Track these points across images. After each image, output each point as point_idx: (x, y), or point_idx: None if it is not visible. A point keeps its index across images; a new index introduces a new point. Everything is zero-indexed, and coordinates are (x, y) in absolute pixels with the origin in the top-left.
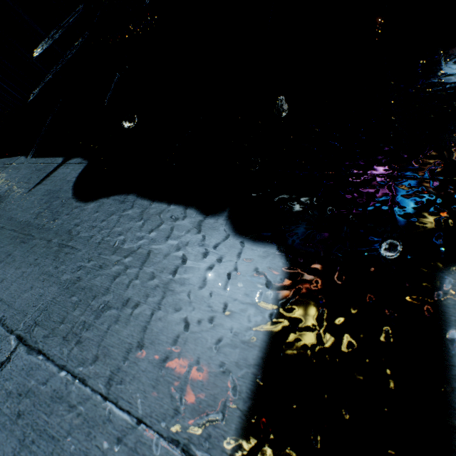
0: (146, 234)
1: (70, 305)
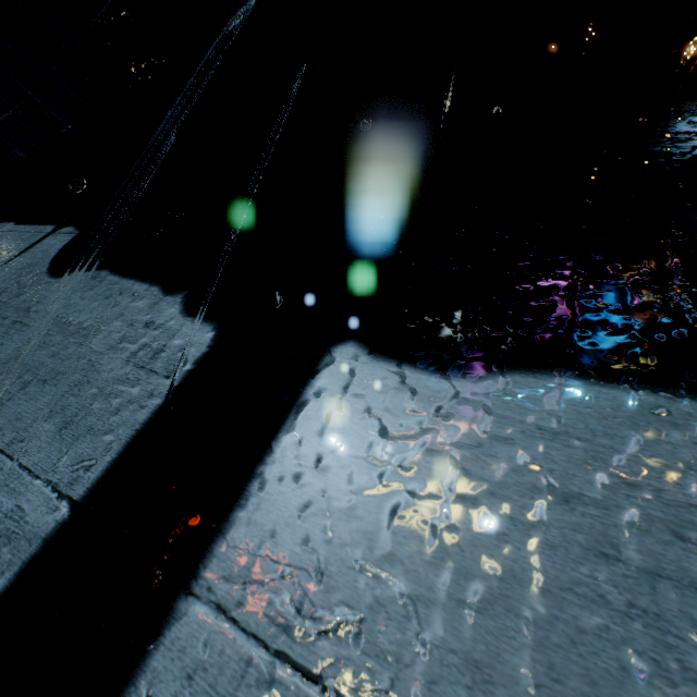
0: (102, 311)
1: (2, 378)
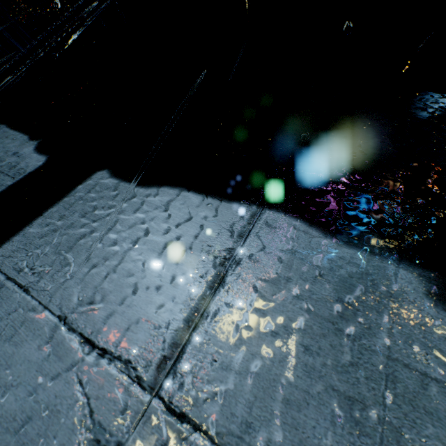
0: None
1: None
